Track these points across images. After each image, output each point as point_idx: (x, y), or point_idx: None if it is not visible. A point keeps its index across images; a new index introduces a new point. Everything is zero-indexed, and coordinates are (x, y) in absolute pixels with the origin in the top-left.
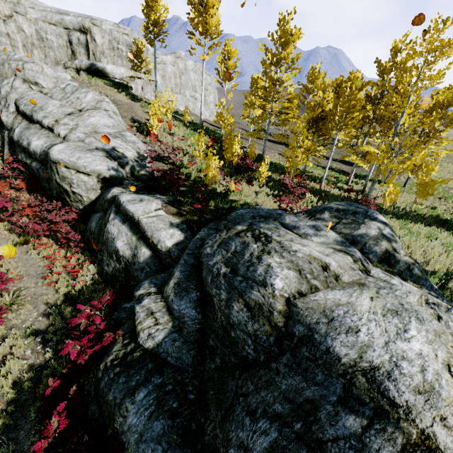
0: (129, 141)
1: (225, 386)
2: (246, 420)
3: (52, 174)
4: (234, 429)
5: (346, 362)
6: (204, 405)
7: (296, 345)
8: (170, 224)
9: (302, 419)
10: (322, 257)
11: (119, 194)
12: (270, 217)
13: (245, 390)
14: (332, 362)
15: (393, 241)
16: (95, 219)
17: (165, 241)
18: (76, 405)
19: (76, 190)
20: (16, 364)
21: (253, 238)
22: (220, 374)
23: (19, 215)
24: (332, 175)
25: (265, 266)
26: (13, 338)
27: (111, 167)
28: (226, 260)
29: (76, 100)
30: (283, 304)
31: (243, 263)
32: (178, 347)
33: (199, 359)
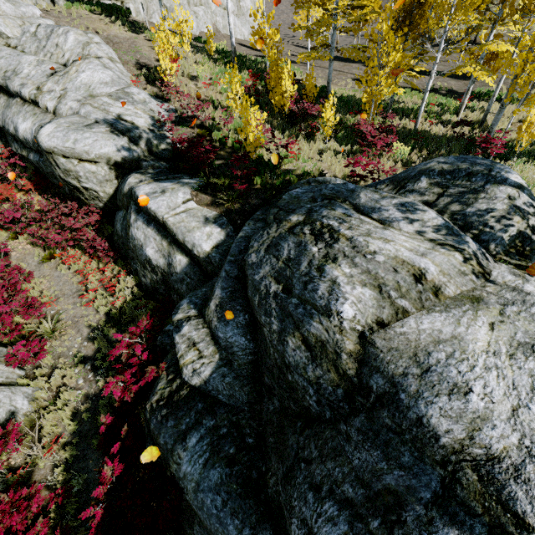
0: (137, 102)
1: (285, 438)
2: (309, 496)
3: (53, 168)
4: (296, 498)
5: (447, 443)
6: (265, 453)
7: (373, 405)
8: (205, 220)
9: (381, 514)
10: (414, 260)
11: (136, 185)
12: (336, 197)
13: (307, 454)
14: (425, 441)
15: (532, 215)
16: (119, 220)
17: (202, 244)
18: (130, 446)
19: (87, 184)
20: (70, 395)
21: (312, 237)
22: (280, 419)
23: (37, 224)
24: (434, 103)
25: (328, 282)
26: (62, 368)
27: (120, 146)
28: (277, 272)
29: (56, 48)
30: (355, 341)
31: (299, 278)
32: (228, 384)
33: (256, 396)
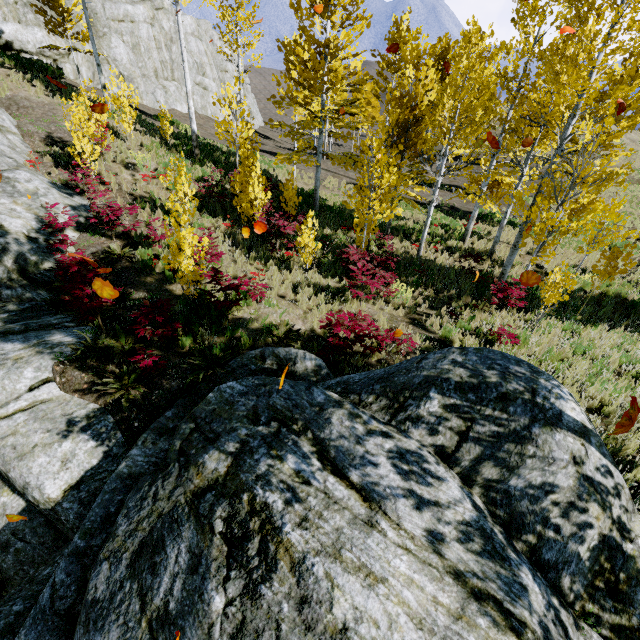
0: (20, 194)
1: None
2: None
3: None
4: None
5: None
6: None
7: None
8: (67, 426)
9: None
10: None
11: None
12: (292, 419)
13: None
14: None
15: (614, 494)
16: None
17: (44, 483)
18: None
19: None
20: None
21: (223, 548)
22: None
23: None
24: (437, 222)
25: None
26: None
27: None
28: None
29: None
30: None
31: None
32: None
33: None
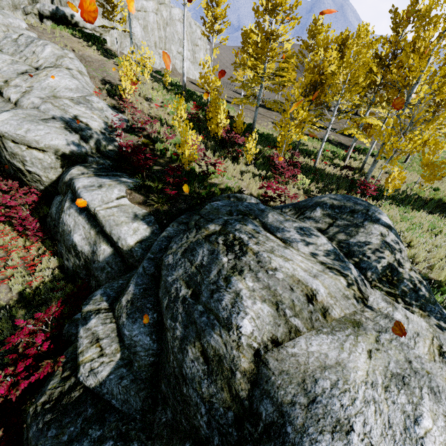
0: (95, 109)
1: None
2: None
3: (0, 149)
4: None
5: None
6: None
7: (260, 436)
8: (135, 216)
9: None
10: (308, 280)
11: (76, 177)
12: (249, 214)
13: None
14: None
15: (398, 250)
16: (55, 204)
17: (127, 238)
18: None
19: (31, 168)
20: None
21: (224, 247)
22: (170, 434)
23: None
24: (328, 149)
25: (233, 294)
26: None
27: (71, 141)
28: (189, 276)
29: (32, 55)
30: (250, 359)
31: (208, 285)
32: (125, 388)
33: (151, 403)
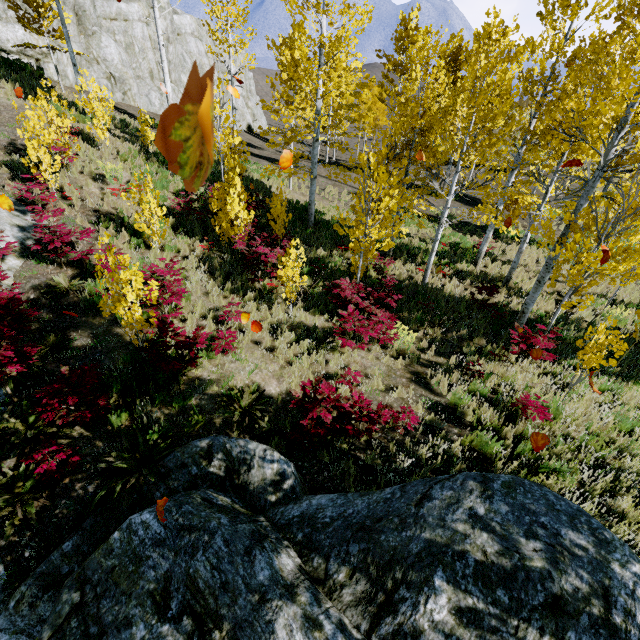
0: None
1: None
2: None
3: None
4: None
5: None
6: None
7: None
8: None
9: None
10: None
11: None
12: (215, 617)
13: None
14: None
15: None
16: None
17: None
18: None
19: None
20: None
21: None
22: None
23: None
24: (446, 240)
25: None
26: None
27: None
28: None
29: None
30: None
31: None
32: None
33: None
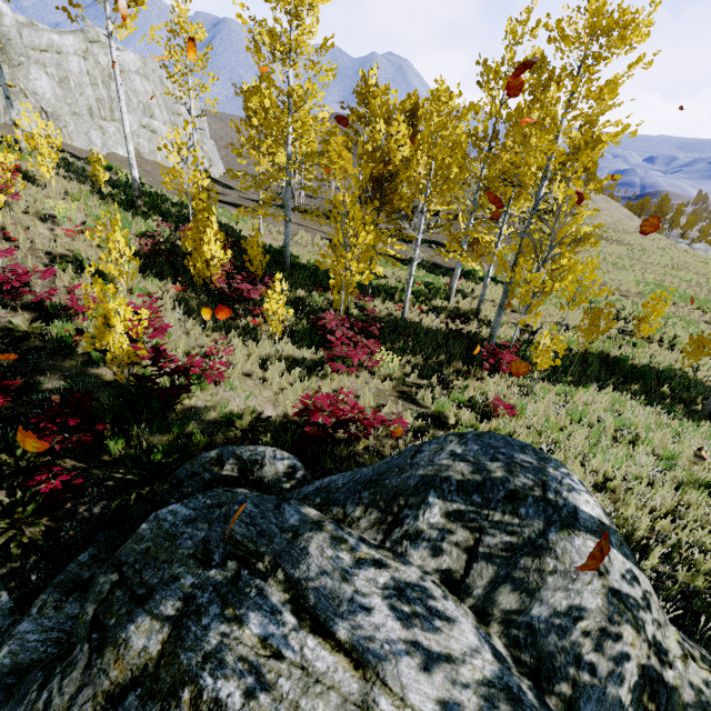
0: None
1: None
2: None
3: None
4: None
5: None
6: None
7: None
8: None
9: None
10: None
11: None
12: (257, 554)
13: None
14: None
15: (644, 606)
16: None
17: None
18: None
19: None
20: None
21: None
22: None
23: None
24: (420, 280)
25: None
26: None
27: None
28: None
29: None
30: None
31: None
32: None
33: None
